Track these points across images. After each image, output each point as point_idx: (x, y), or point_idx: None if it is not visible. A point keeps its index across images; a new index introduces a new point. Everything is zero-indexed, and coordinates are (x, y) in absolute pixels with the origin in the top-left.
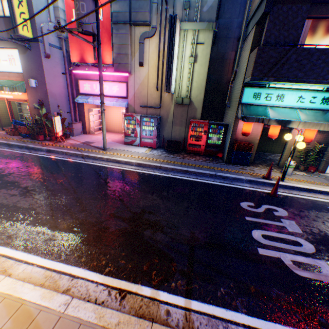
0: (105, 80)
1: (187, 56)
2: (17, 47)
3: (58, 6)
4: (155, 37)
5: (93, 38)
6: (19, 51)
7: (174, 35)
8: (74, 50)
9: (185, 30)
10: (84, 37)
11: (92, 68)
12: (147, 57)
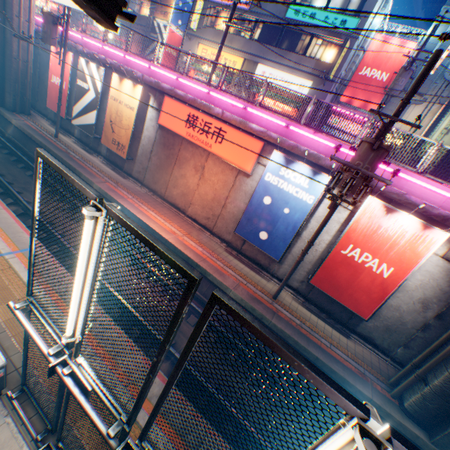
0: (353, 122)
1: (441, 128)
2: (313, 80)
3: (355, 62)
4: (421, 106)
5: (386, 97)
6: (313, 84)
7: (445, 112)
8: (346, 94)
9: (449, 109)
10: (361, 88)
11: (348, 109)
12: (405, 117)
